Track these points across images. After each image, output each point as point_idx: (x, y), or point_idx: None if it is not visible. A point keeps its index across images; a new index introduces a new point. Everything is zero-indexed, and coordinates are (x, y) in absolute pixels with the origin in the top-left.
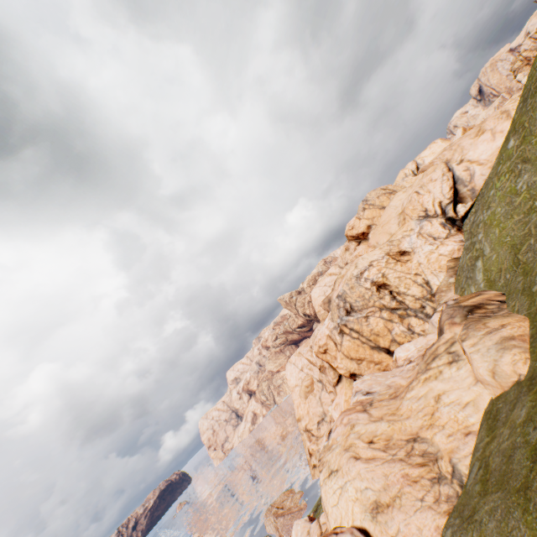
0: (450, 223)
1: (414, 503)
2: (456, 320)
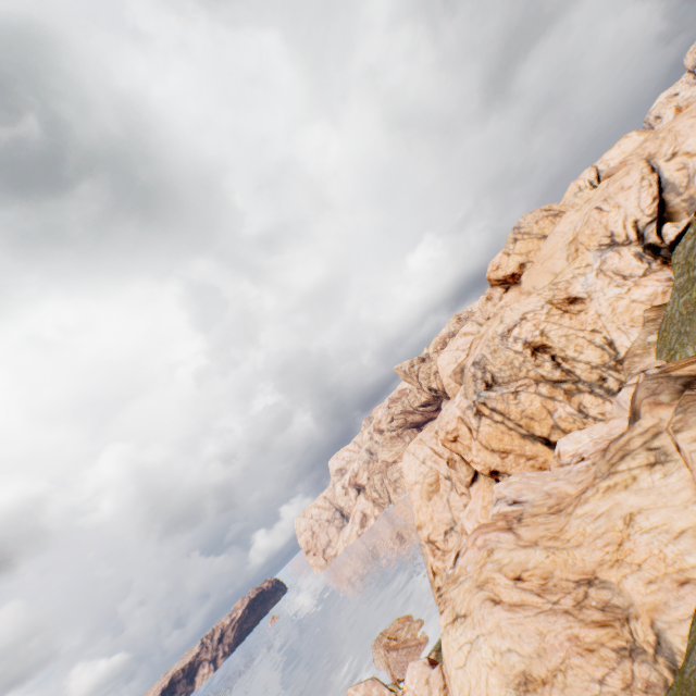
0: (650, 253)
1: (588, 686)
2: (662, 399)
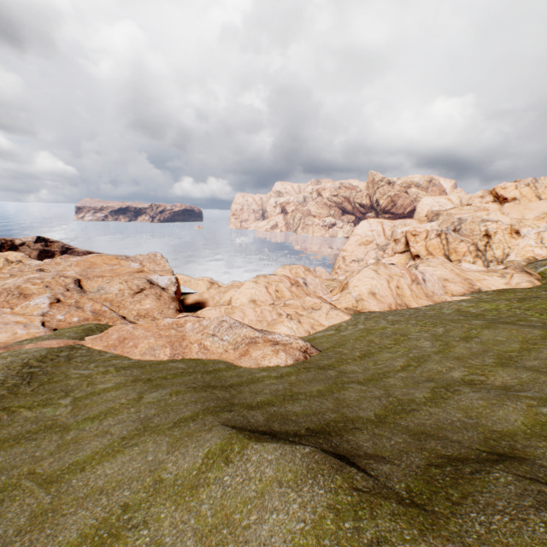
0: None
1: (459, 286)
2: (516, 270)
